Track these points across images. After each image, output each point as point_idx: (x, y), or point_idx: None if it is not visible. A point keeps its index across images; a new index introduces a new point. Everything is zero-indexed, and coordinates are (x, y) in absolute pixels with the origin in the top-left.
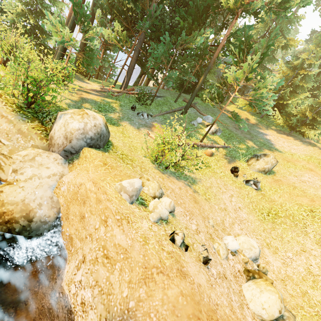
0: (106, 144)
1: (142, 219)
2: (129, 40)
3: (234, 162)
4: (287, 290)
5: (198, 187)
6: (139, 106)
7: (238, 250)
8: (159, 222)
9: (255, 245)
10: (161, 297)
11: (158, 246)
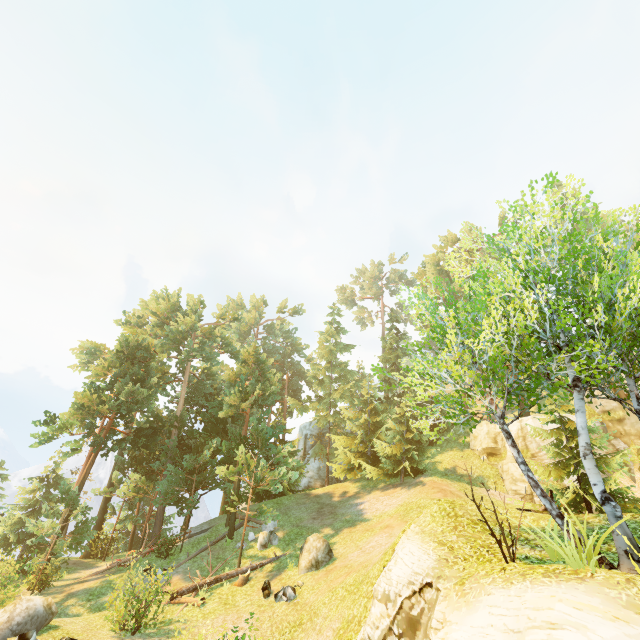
0: (45, 629)
1: None
2: (150, 482)
3: (279, 575)
4: None
5: (179, 638)
6: (161, 562)
7: None
8: None
9: None
10: None
11: None
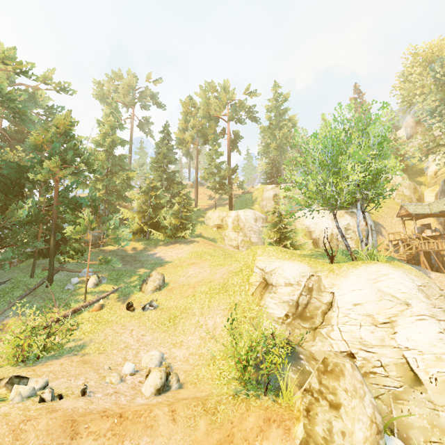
0: None
1: (0, 408)
2: None
3: (129, 299)
4: (189, 363)
5: (89, 348)
6: None
7: (142, 368)
8: (25, 400)
9: (154, 353)
10: (35, 435)
11: (24, 411)
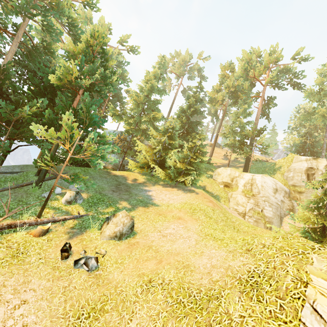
0: None
1: None
2: None
3: (80, 235)
4: None
5: None
6: None
7: None
8: None
9: None
10: None
11: None
